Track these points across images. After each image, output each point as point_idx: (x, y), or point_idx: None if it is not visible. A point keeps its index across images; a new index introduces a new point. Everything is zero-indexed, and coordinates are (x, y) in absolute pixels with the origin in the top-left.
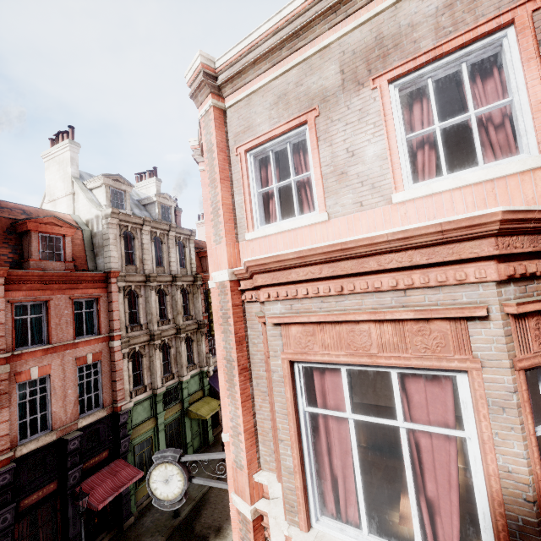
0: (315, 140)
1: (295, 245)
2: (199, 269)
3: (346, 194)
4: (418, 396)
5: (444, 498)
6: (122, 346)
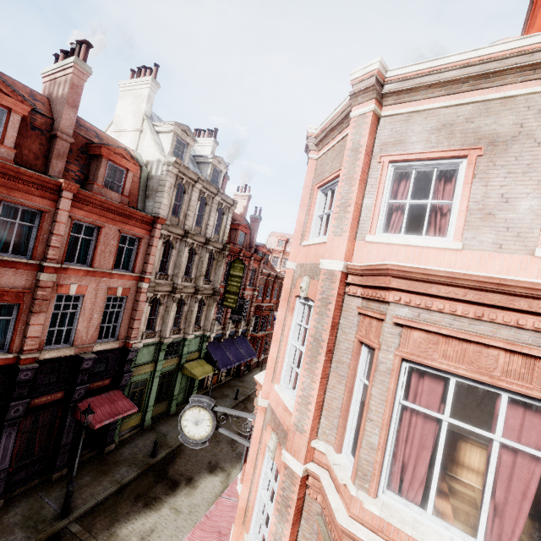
0: (471, 176)
1: (417, 261)
2: (228, 239)
3: (487, 233)
4: (513, 420)
5: (512, 505)
6: (148, 289)
